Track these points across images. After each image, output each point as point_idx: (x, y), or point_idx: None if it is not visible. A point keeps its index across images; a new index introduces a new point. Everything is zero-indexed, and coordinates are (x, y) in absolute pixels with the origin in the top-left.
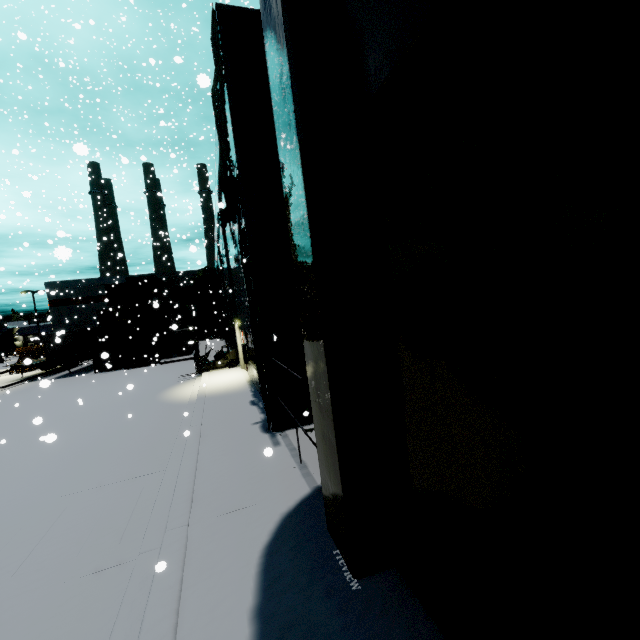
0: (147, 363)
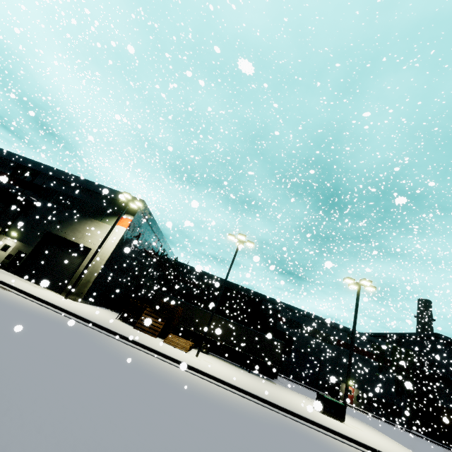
0: None
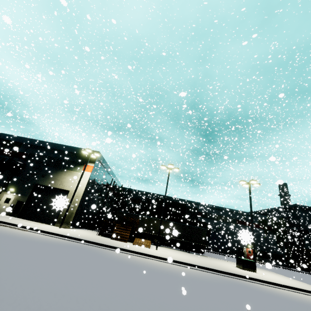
0: None
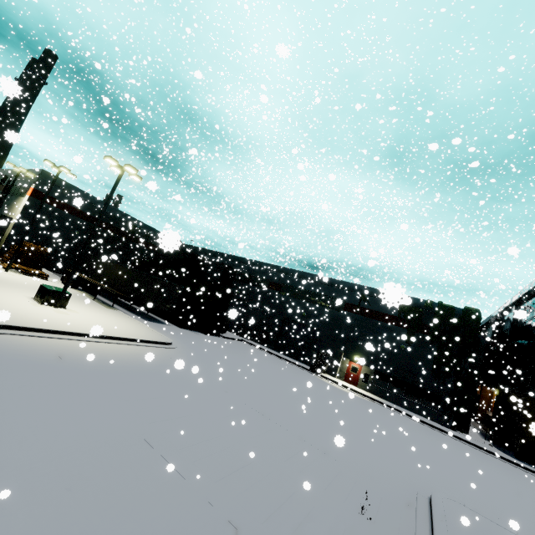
0: (215, 333)
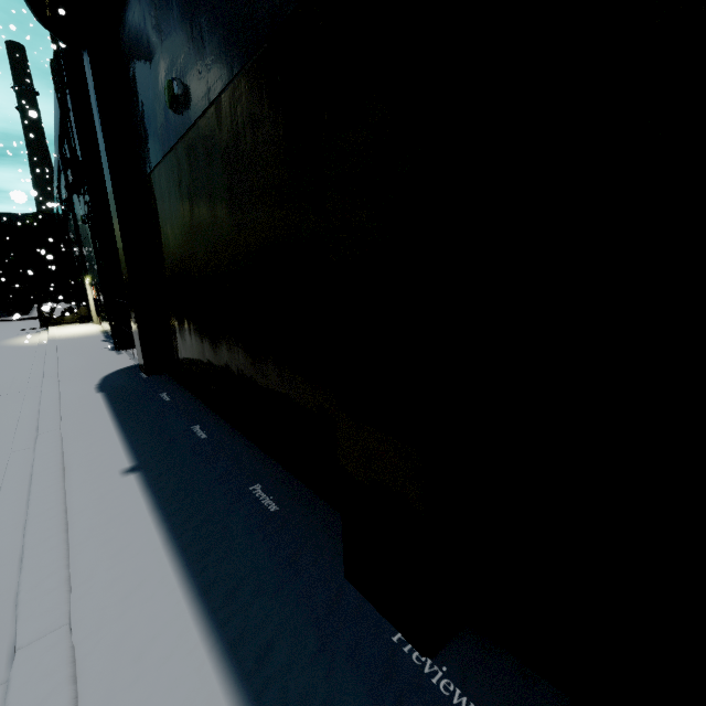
0: None
